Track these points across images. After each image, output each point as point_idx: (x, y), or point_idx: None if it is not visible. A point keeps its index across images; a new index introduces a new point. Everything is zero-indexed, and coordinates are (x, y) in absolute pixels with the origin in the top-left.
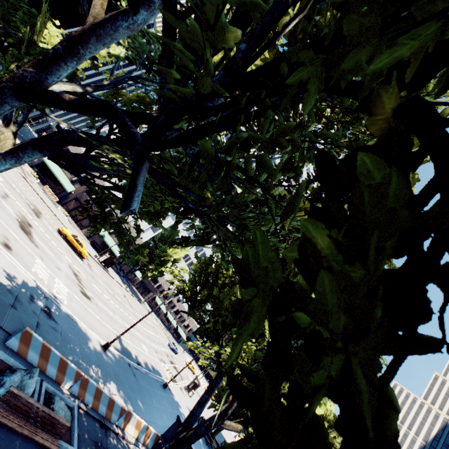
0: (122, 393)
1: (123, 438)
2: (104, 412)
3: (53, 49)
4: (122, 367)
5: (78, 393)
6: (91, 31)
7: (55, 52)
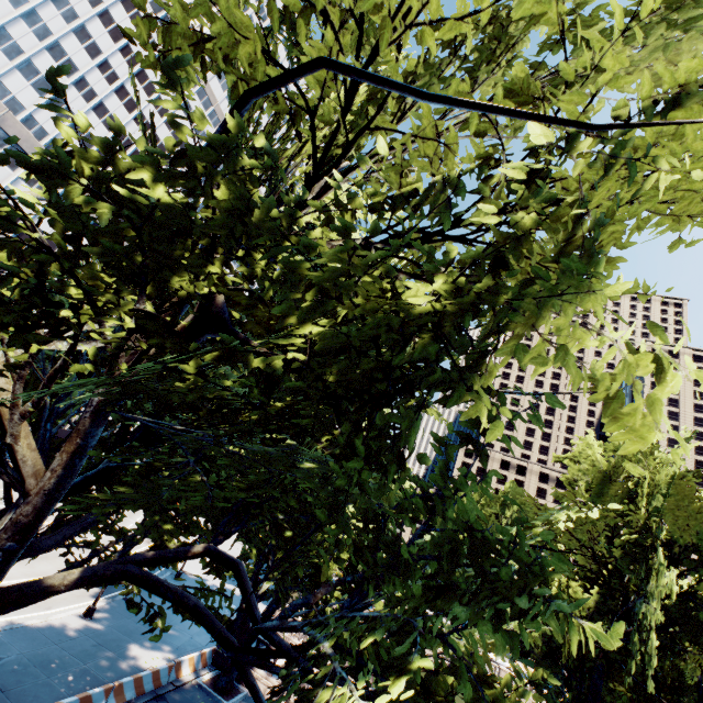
0: (148, 643)
1: (182, 685)
2: (151, 687)
3: (2, 550)
4: (124, 614)
5: (116, 702)
6: (48, 502)
7: (7, 553)
